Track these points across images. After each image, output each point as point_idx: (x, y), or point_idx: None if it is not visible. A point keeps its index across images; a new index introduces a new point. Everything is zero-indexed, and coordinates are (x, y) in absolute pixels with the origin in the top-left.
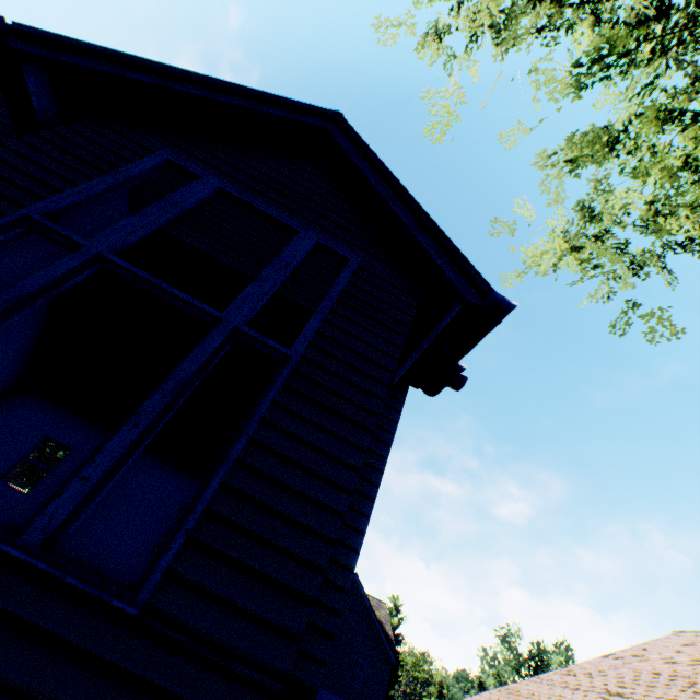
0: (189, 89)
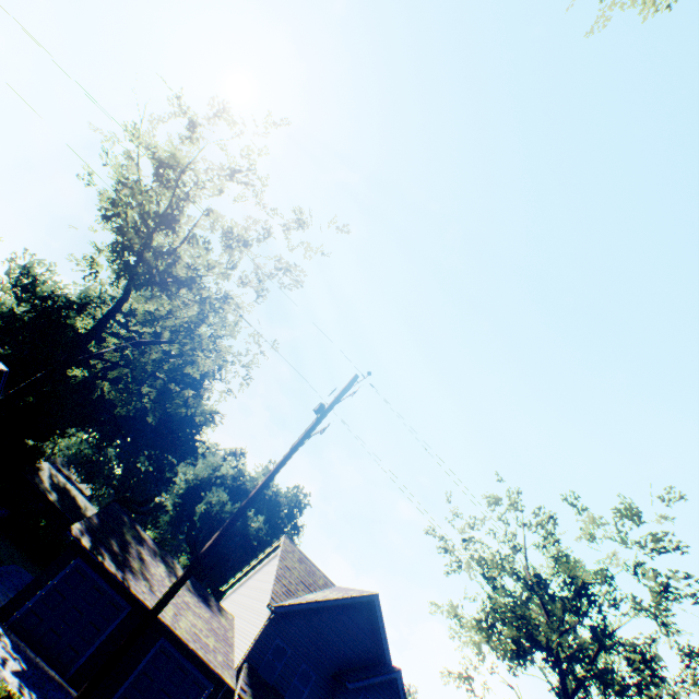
0: (373, 680)
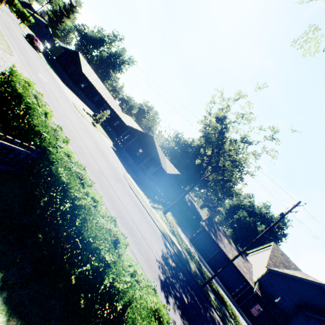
0: (318, 317)
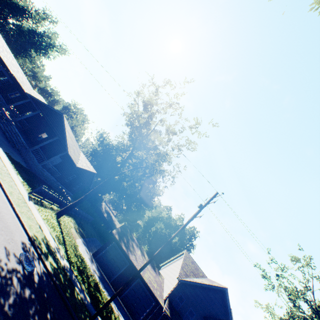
0: None
